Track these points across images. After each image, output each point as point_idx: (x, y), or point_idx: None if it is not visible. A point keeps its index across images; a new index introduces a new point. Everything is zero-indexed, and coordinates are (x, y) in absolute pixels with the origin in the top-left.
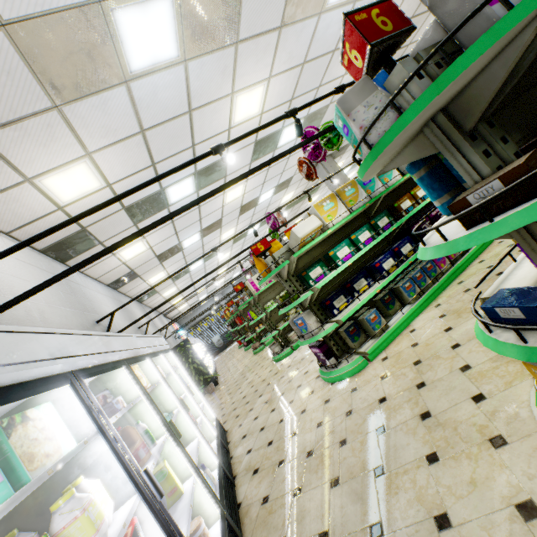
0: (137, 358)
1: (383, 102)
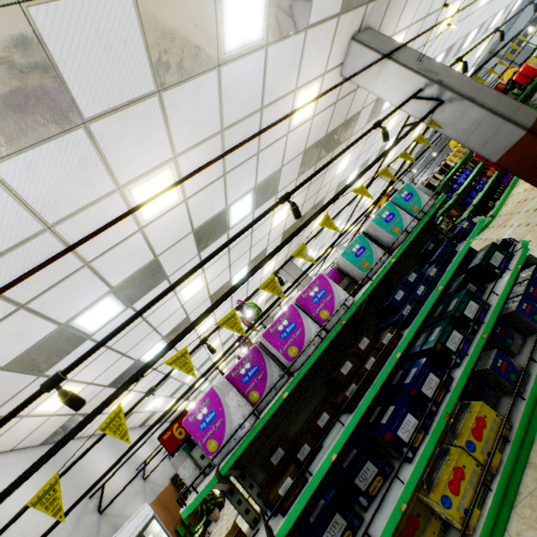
0: None
1: (191, 465)
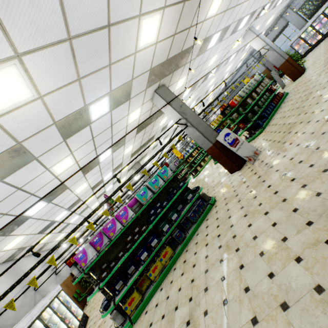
0: (43, 311)
1: (77, 270)
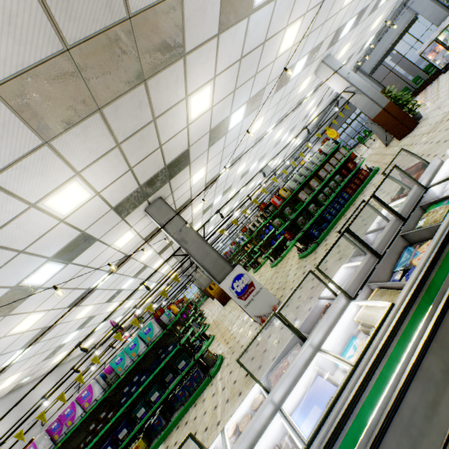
0: None
1: None
